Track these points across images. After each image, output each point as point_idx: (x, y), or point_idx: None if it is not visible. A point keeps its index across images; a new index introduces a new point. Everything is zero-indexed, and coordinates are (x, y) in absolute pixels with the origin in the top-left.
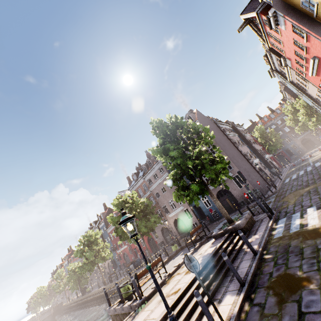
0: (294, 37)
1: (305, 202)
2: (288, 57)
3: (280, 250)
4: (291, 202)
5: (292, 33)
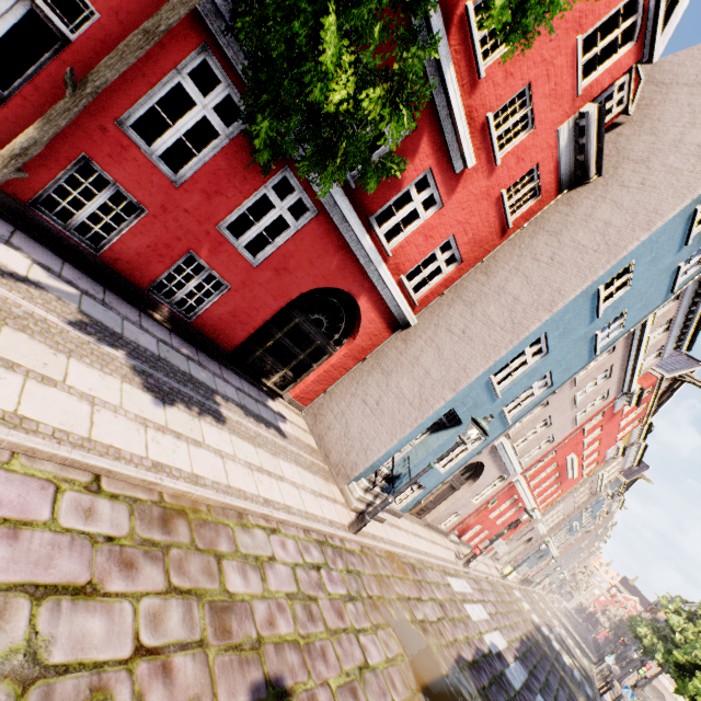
0: (597, 457)
1: (569, 670)
2: (617, 413)
3: (584, 678)
4: (584, 695)
5: (598, 458)
